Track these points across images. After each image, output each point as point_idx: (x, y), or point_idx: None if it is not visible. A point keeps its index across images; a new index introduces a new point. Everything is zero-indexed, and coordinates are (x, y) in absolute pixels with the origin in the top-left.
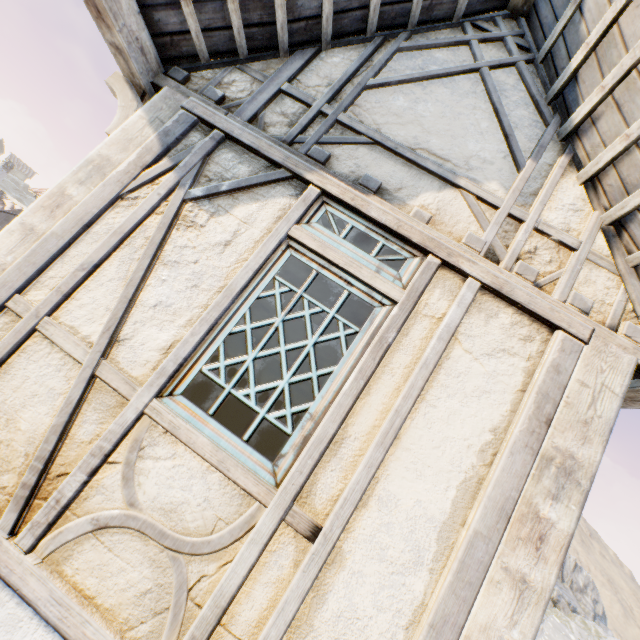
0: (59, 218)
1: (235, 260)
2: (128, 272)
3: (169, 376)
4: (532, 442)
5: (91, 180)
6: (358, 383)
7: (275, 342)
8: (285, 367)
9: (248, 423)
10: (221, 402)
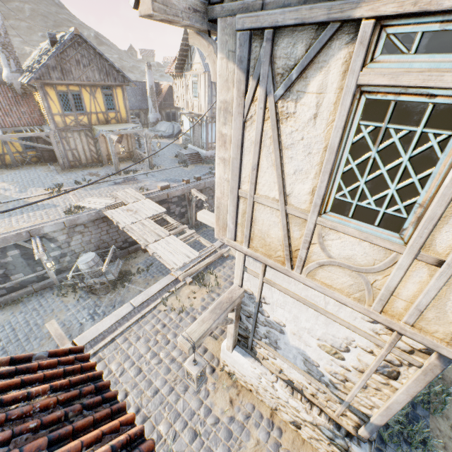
0: (229, 148)
1: (325, 125)
2: (272, 161)
3: (319, 206)
4: None
5: (227, 120)
6: None
7: (375, 168)
8: (389, 181)
9: (374, 217)
10: (353, 210)
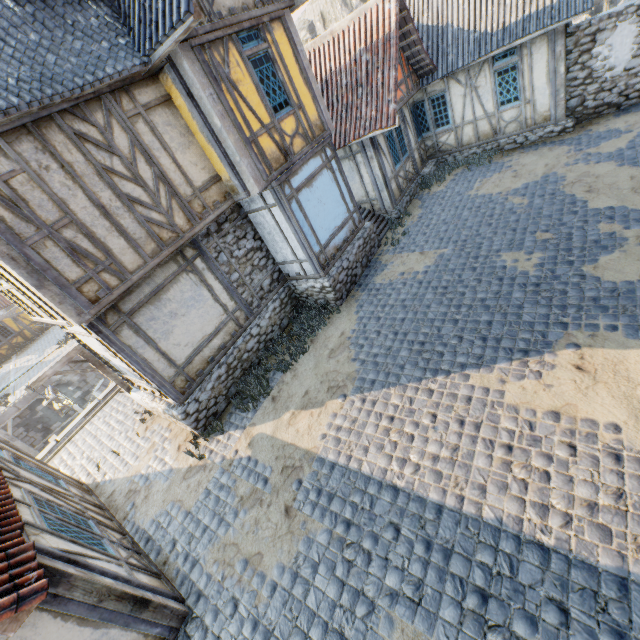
0: None
1: None
2: None
3: None
4: None
5: None
6: None
7: None
8: None
9: None
10: None
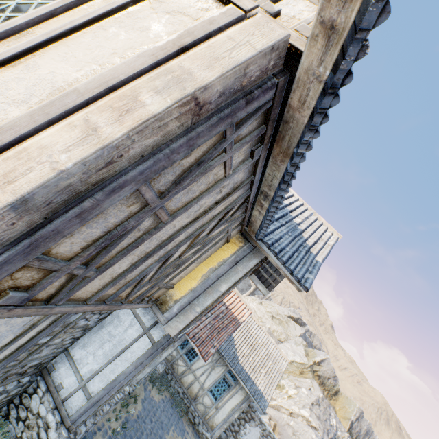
0: None
1: None
2: None
3: None
4: (160, 54)
5: None
6: (58, 5)
7: None
8: None
9: None
10: None
